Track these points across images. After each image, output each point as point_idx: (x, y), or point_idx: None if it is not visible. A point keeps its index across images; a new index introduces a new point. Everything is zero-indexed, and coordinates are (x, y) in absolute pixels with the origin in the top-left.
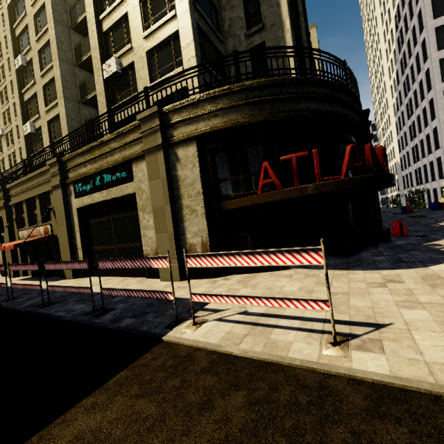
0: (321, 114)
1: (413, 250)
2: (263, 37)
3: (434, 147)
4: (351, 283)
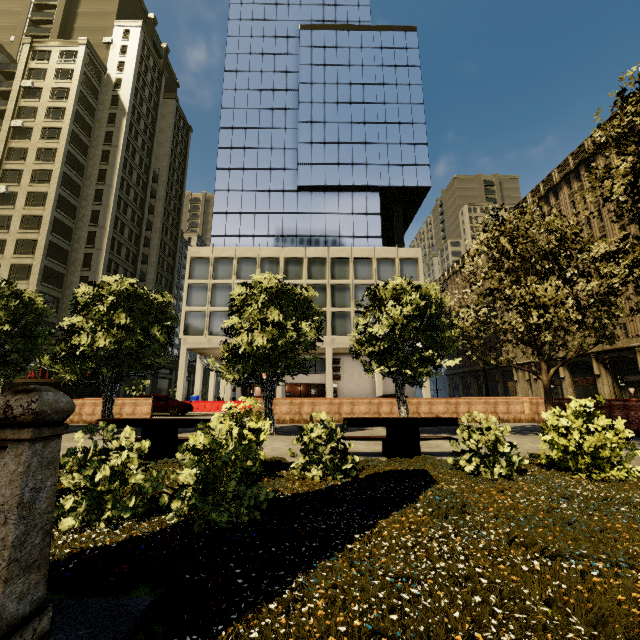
0: None
1: None
2: None
3: None
4: None
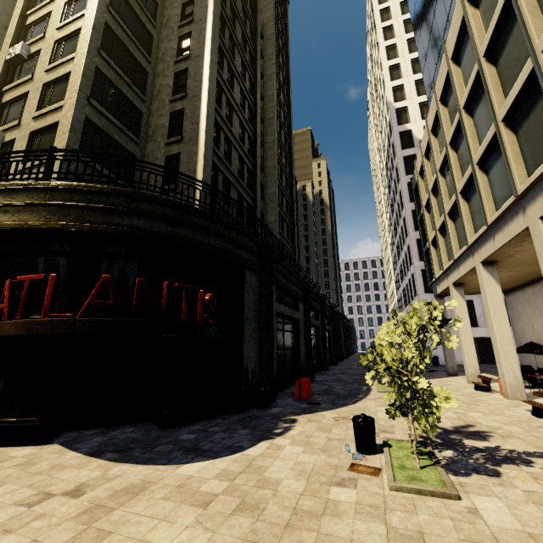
0: (148, 234)
1: (252, 426)
2: (180, 149)
3: (414, 293)
4: (21, 489)
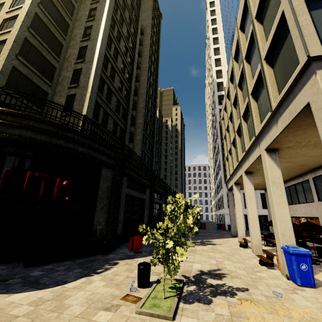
0: (32, 141)
1: (86, 267)
2: (76, 91)
3: (221, 187)
4: None
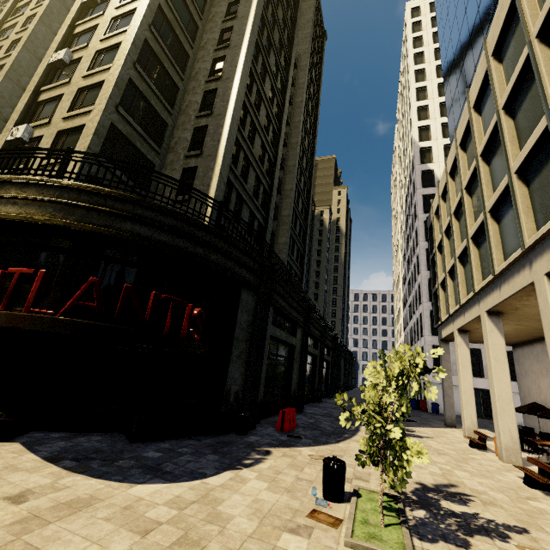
0: (148, 241)
1: (223, 453)
2: (198, 162)
3: (420, 334)
4: None
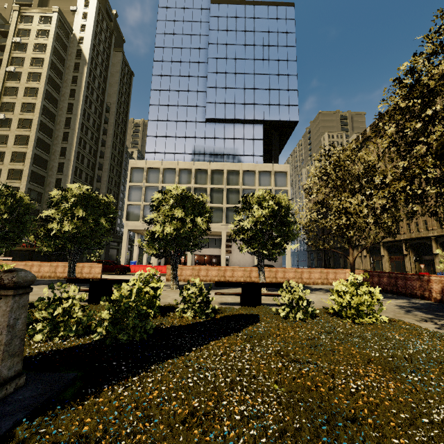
0: None
1: None
2: None
3: None
4: None
